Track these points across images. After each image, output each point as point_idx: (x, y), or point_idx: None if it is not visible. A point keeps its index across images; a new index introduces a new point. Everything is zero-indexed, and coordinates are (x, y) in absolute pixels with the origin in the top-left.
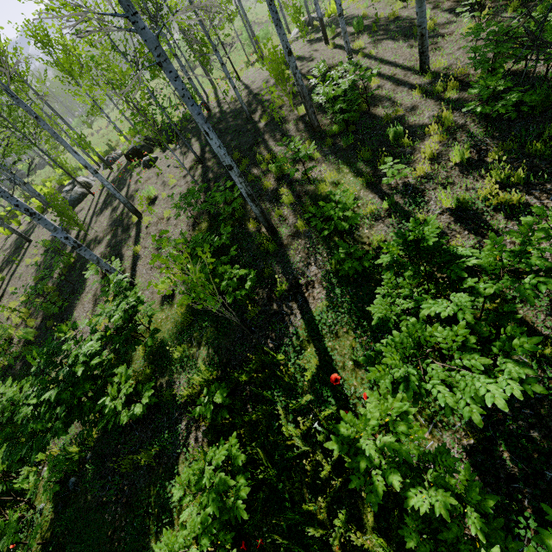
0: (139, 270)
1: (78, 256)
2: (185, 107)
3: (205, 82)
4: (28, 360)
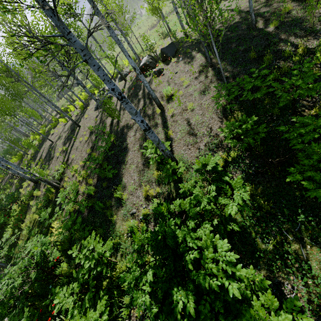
0: (176, 150)
1: (116, 137)
2: (170, 38)
3: (177, 23)
4: (134, 239)
